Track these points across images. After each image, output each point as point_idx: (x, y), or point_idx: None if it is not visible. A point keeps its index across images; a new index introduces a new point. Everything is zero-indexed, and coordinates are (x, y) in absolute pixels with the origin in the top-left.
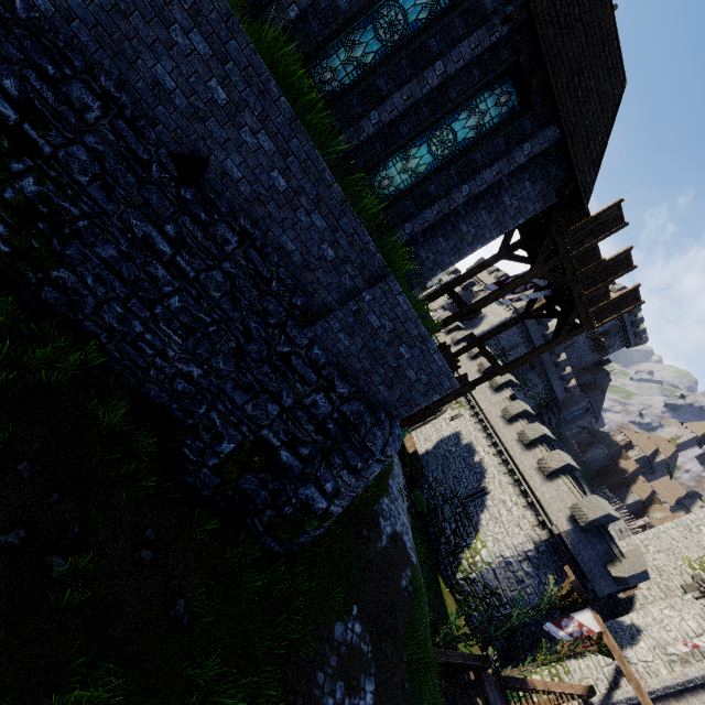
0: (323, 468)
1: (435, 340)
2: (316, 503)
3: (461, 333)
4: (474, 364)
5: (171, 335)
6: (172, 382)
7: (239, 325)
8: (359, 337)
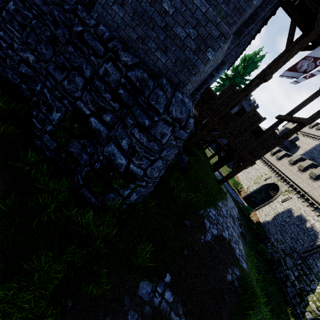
0: (119, 129)
1: (265, 160)
2: (116, 159)
3: (282, 152)
4: (294, 167)
5: (14, 32)
6: (19, 67)
7: (49, 17)
8: (128, 4)
